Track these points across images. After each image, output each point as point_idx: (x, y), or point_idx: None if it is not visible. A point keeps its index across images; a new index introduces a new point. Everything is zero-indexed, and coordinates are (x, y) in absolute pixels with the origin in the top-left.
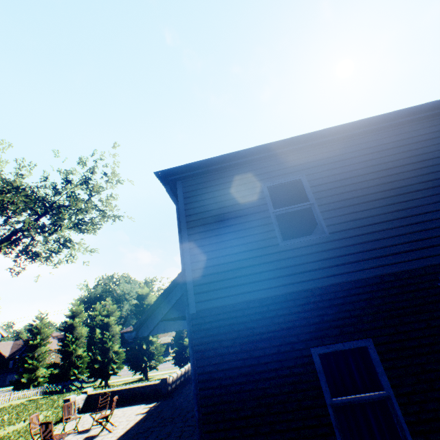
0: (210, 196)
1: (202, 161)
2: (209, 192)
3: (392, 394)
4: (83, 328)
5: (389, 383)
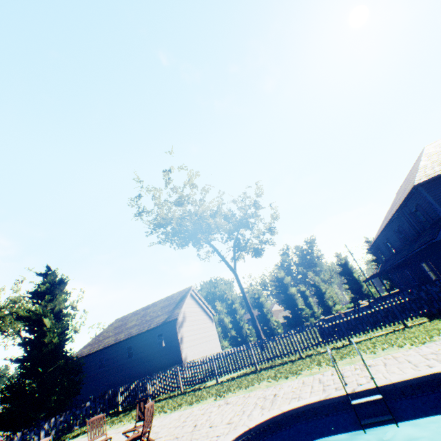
0: (439, 189)
1: (433, 177)
2: (437, 188)
3: None
4: (242, 310)
5: None
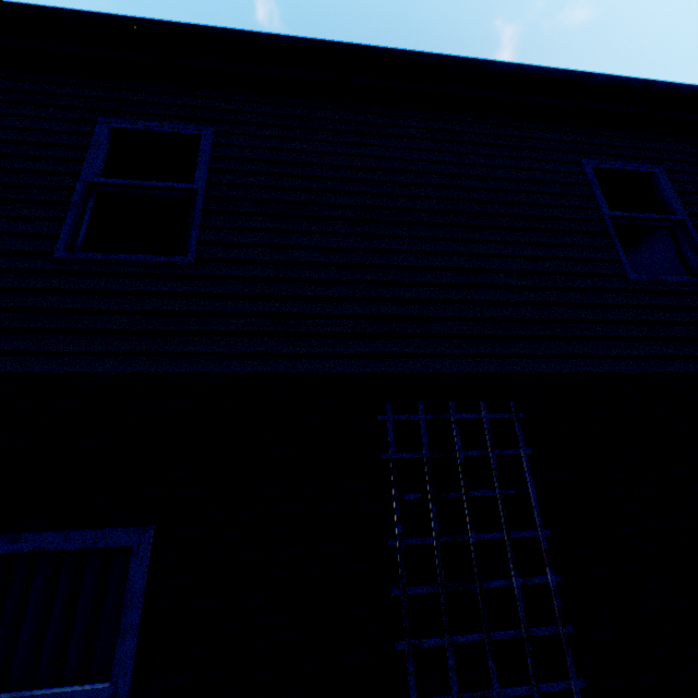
0: None
1: None
2: None
3: (124, 694)
4: None
5: (136, 659)
